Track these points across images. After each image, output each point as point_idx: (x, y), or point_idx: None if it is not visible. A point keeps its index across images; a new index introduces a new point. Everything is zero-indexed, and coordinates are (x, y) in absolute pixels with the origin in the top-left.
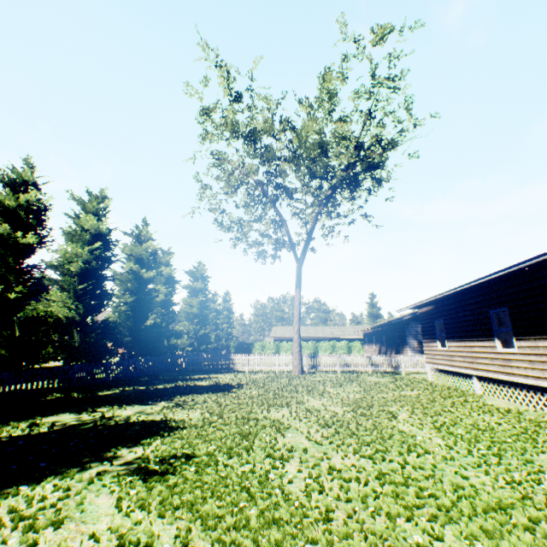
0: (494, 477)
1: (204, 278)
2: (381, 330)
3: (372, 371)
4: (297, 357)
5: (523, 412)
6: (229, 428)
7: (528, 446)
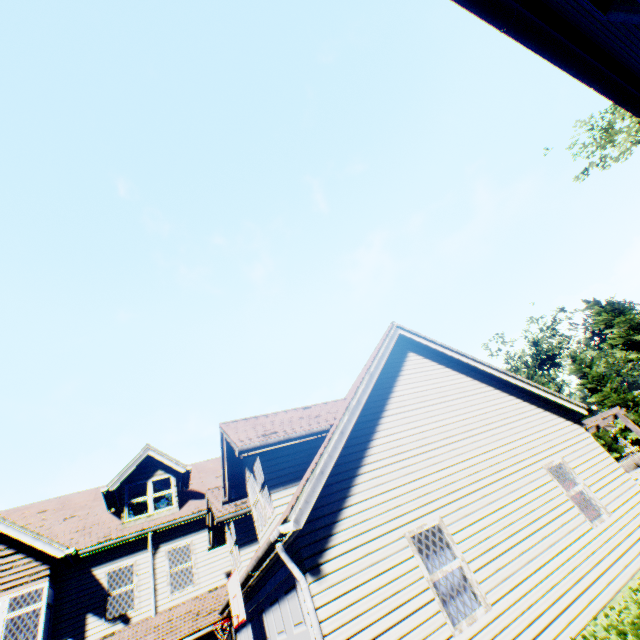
0: None
1: None
2: None
3: None
4: None
5: None
6: None
7: None
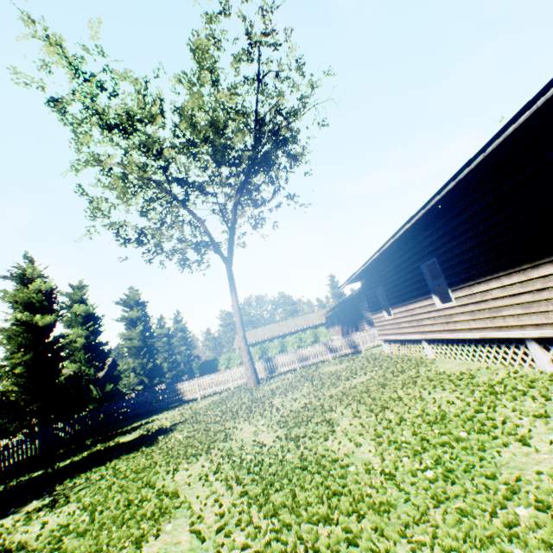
0: (444, 547)
1: (141, 304)
2: (338, 310)
3: (334, 357)
4: (249, 367)
5: (476, 374)
6: (76, 547)
7: (487, 439)
